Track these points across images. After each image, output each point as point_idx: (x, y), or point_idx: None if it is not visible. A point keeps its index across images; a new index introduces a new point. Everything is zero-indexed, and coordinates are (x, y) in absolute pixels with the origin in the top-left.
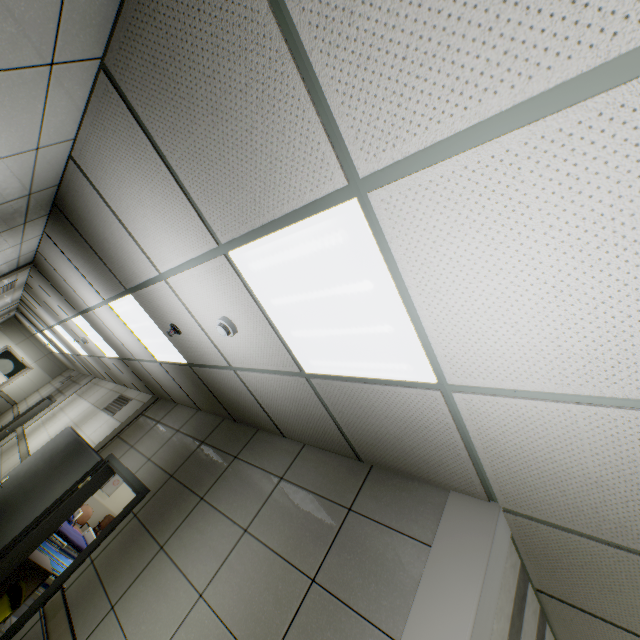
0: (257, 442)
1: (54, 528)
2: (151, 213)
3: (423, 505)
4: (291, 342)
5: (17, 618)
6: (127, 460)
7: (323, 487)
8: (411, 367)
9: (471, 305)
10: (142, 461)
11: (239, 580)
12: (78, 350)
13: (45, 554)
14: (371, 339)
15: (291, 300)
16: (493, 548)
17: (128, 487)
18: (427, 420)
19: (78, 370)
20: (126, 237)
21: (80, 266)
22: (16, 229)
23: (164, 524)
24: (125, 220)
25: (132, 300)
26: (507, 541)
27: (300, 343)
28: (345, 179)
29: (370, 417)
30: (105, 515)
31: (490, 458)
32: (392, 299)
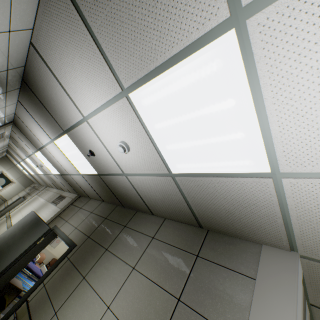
0: (137, 218)
1: (24, 266)
2: (79, 74)
3: (245, 253)
4: (165, 153)
5: (3, 315)
6: (64, 228)
7: (179, 243)
8: (252, 162)
9: (319, 106)
10: (72, 229)
11: (131, 298)
12: (38, 172)
13: (19, 280)
14: (225, 145)
15: (169, 123)
16: (298, 281)
17: (64, 244)
18: (256, 199)
19: (38, 183)
20: (64, 95)
21: (38, 120)
22: (1, 96)
23: (85, 264)
24: (63, 83)
25: (67, 137)
26: (301, 276)
27: (171, 153)
28: (228, 11)
29: (213, 199)
30: (52, 258)
31: (300, 223)
32: (248, 111)
